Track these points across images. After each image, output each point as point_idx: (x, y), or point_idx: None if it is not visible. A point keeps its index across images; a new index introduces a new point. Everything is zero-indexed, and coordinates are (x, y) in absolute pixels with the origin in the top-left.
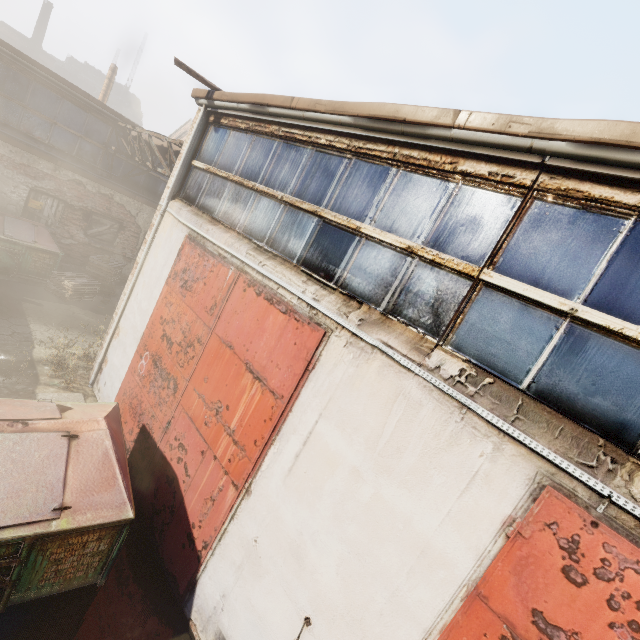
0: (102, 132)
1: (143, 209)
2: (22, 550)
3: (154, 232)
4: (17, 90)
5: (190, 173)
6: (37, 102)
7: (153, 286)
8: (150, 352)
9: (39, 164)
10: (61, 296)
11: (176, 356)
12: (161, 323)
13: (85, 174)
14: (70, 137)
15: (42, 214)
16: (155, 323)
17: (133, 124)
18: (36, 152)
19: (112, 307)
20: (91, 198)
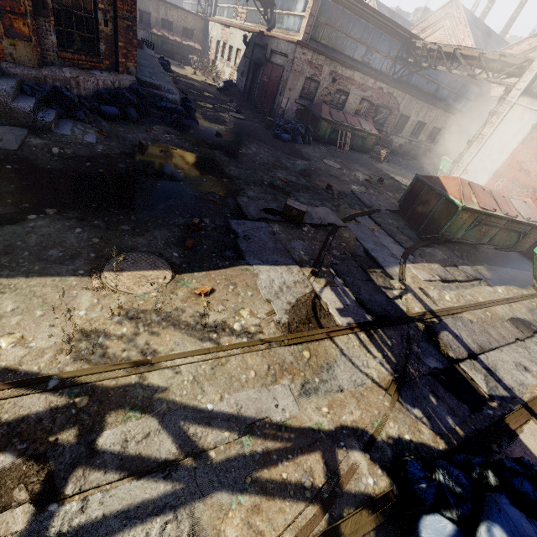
0: (396, 49)
1: (404, 98)
2: (531, 229)
3: (503, 117)
4: (367, 37)
5: (536, 79)
6: (373, 41)
7: (503, 146)
8: (506, 178)
9: (368, 82)
10: (378, 160)
11: (534, 177)
12: (517, 164)
13: (386, 82)
14: (381, 59)
15: (359, 113)
16: (511, 164)
17: (416, 37)
18: (370, 75)
19: (391, 165)
20: (383, 97)
